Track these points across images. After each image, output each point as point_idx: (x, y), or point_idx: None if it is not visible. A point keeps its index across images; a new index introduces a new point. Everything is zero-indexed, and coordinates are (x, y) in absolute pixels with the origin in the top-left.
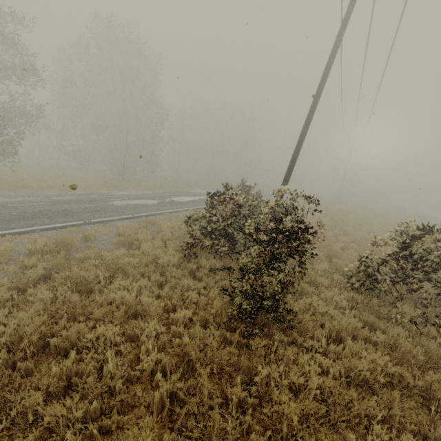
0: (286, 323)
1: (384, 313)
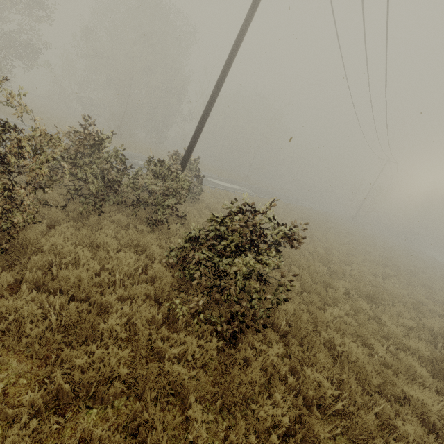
0: (1, 251)
1: (167, 293)
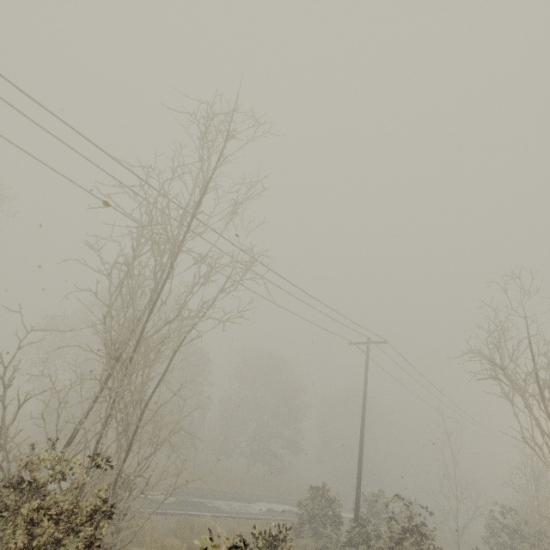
0: None
1: None
